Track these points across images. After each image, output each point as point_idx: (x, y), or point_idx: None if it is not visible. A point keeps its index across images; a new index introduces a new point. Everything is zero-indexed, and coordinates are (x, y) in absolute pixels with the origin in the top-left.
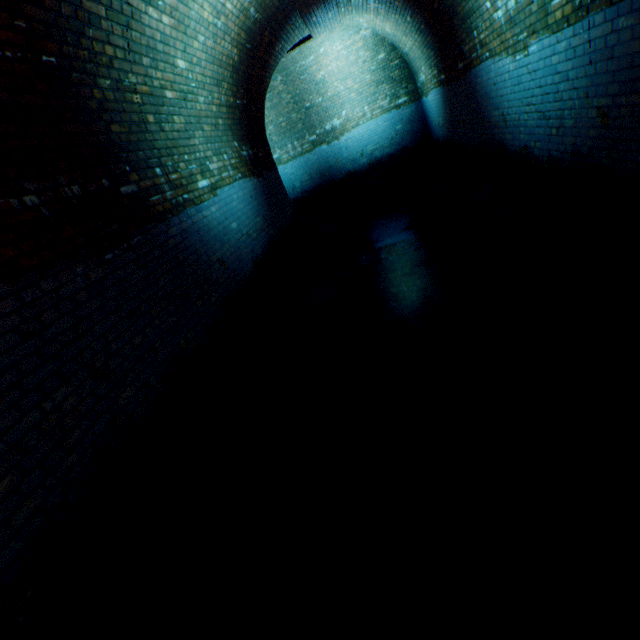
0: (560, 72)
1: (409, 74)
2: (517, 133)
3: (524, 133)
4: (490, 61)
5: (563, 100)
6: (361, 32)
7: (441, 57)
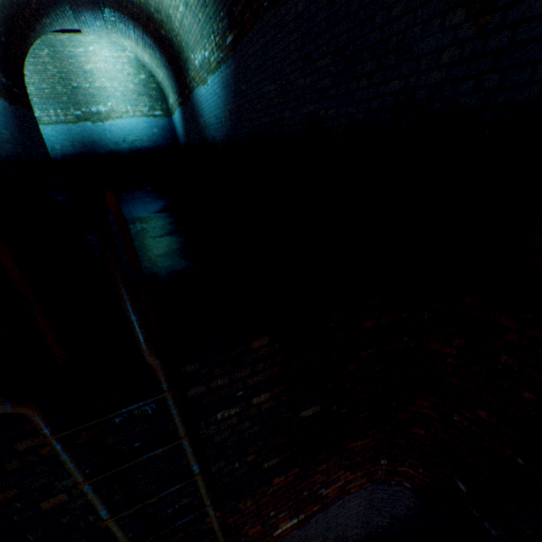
0: (218, 94)
1: (164, 98)
2: (210, 130)
3: (212, 129)
4: (197, 89)
5: (221, 108)
6: (127, 52)
7: (179, 86)
